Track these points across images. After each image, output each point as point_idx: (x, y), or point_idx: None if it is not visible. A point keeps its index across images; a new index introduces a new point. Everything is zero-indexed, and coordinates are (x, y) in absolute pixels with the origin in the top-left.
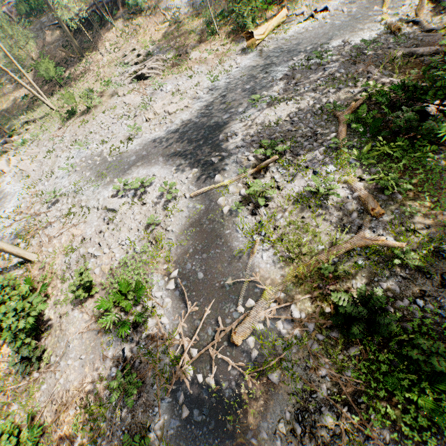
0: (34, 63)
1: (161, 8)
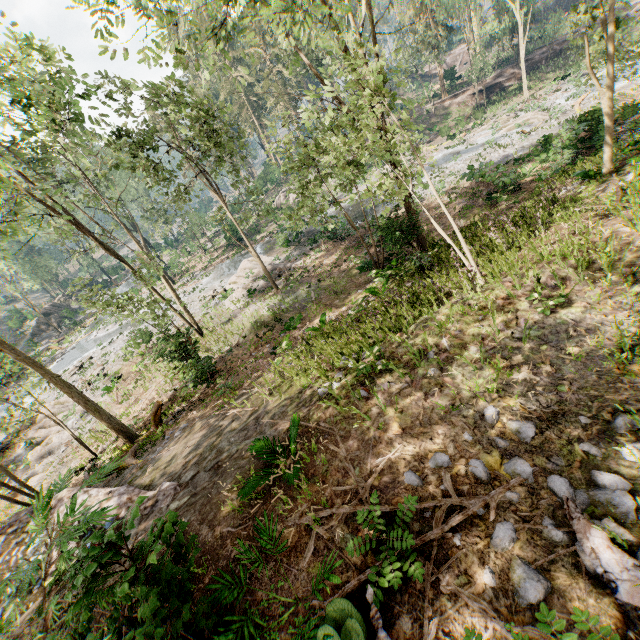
0: None
1: None
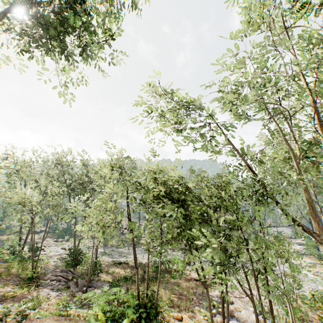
0: None
1: None
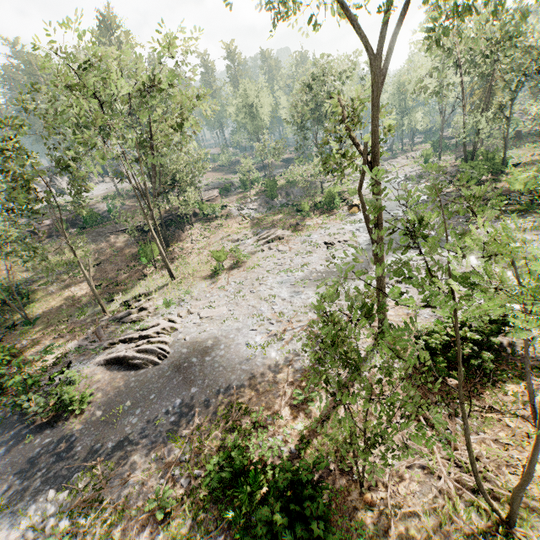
0: (98, 259)
1: (233, 214)
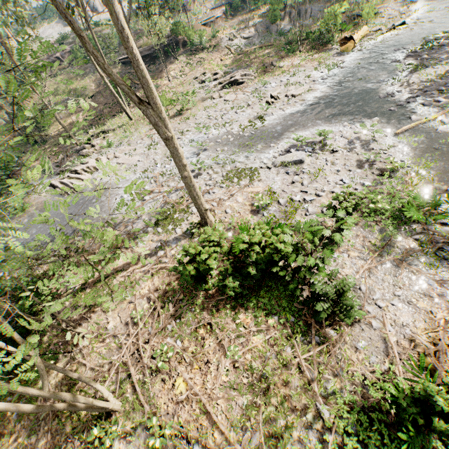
0: (94, 91)
1: (221, 45)
